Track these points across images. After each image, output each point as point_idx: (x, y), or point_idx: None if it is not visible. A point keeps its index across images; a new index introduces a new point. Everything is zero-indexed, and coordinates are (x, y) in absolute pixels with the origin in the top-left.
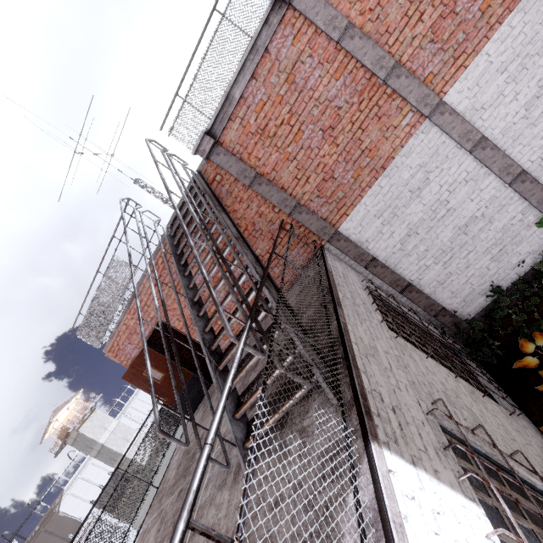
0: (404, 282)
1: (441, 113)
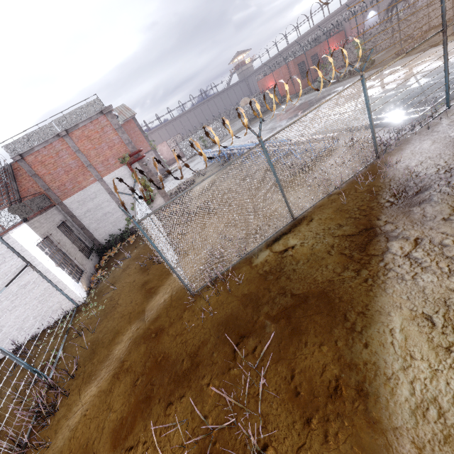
0: (83, 226)
1: (102, 181)
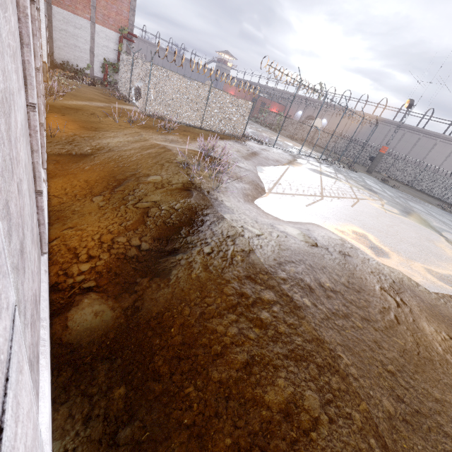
0: (52, 35)
1: (93, 25)
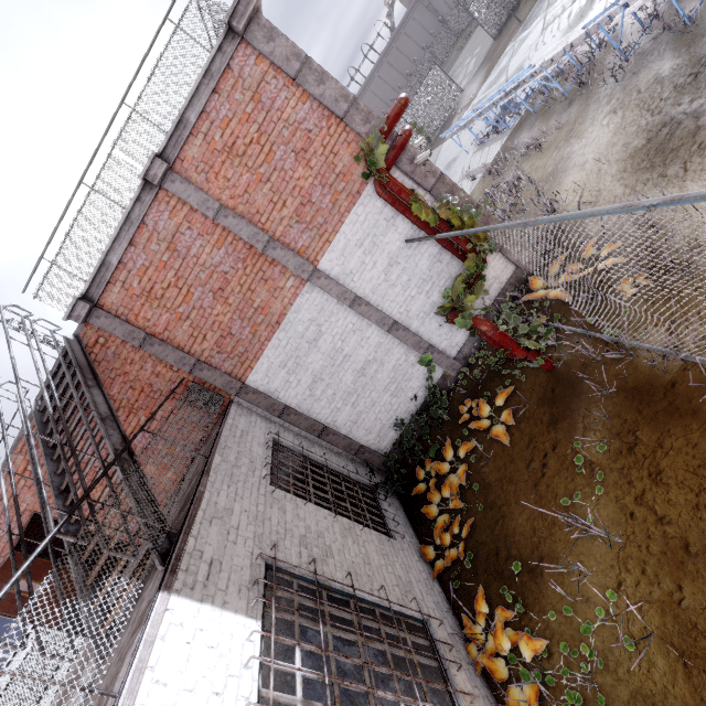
0: (320, 427)
1: (318, 277)
